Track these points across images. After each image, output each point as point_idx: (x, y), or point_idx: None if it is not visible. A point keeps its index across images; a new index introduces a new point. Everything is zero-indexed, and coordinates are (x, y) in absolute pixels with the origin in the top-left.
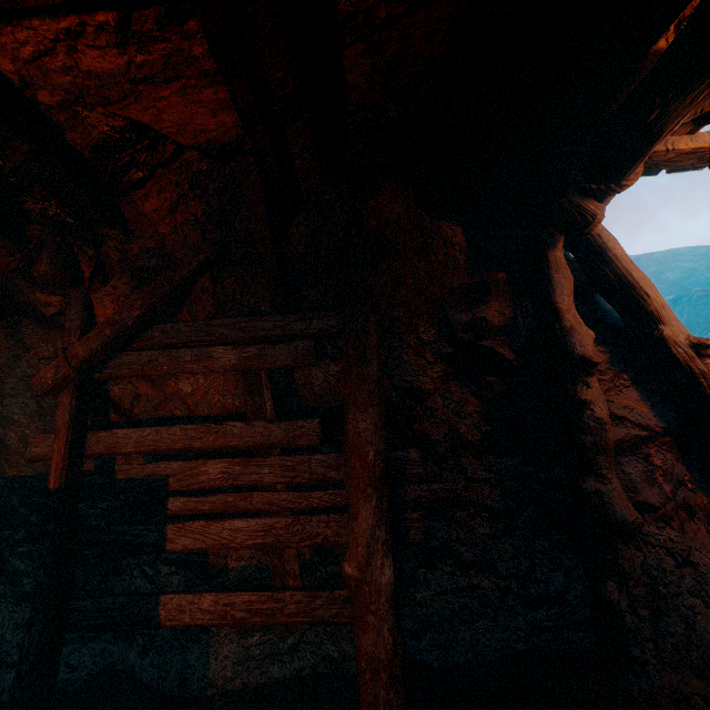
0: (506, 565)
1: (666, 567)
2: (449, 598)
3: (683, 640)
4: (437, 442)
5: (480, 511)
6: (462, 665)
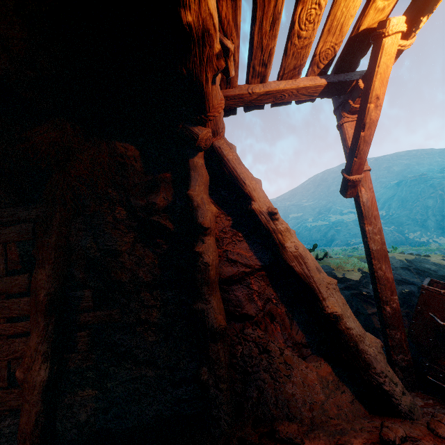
0: (163, 360)
1: (253, 354)
2: (127, 385)
3: (256, 401)
4: (126, 283)
5: (151, 327)
6: (130, 428)
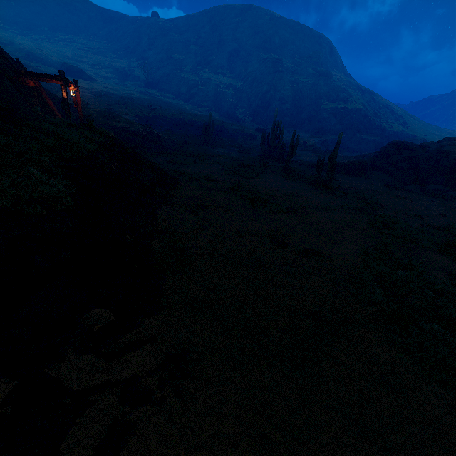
0: None
1: None
2: None
3: None
4: None
5: None
6: None
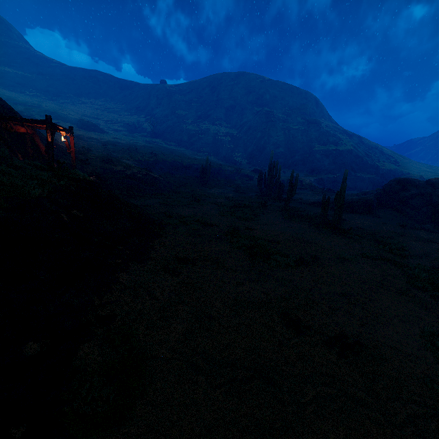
0: None
1: None
2: None
3: None
4: None
5: None
6: None
